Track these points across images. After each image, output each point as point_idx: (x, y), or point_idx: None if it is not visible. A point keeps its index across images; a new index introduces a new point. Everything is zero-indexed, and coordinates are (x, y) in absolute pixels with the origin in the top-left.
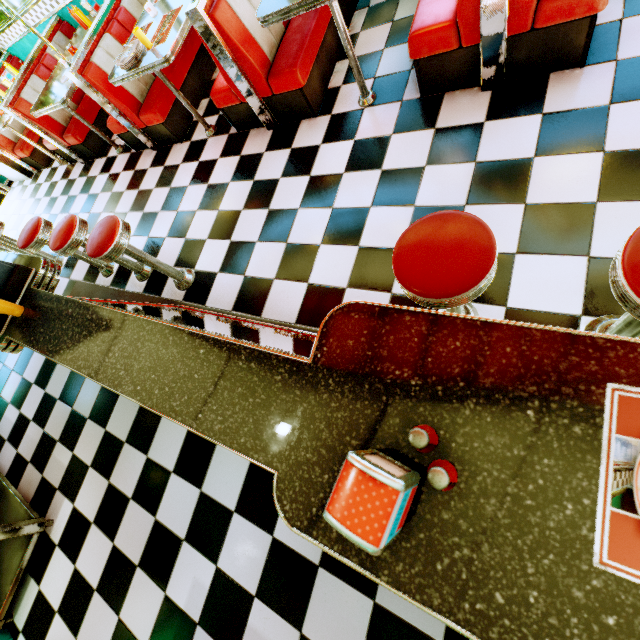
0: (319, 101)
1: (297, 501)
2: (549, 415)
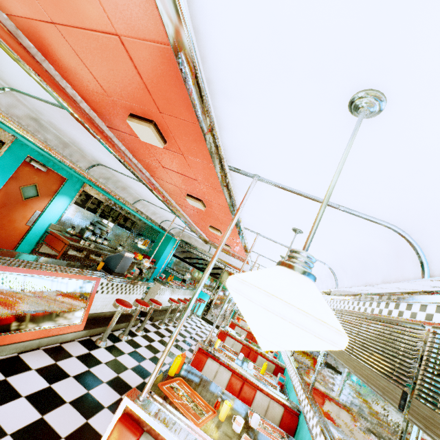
0: None
1: None
2: None
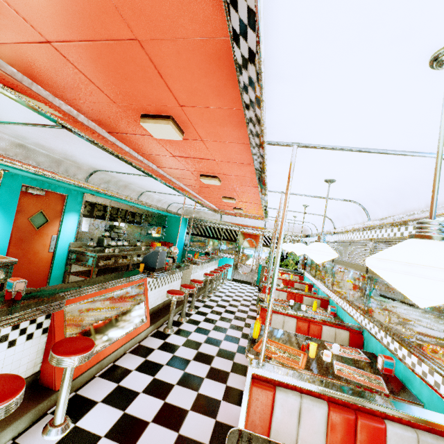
0: None
1: (27, 289)
2: (2, 309)
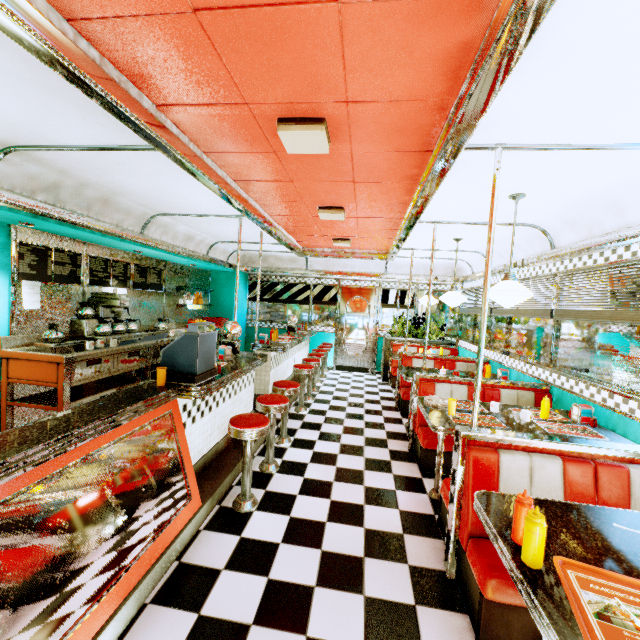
0: (504, 639)
1: None
2: None
